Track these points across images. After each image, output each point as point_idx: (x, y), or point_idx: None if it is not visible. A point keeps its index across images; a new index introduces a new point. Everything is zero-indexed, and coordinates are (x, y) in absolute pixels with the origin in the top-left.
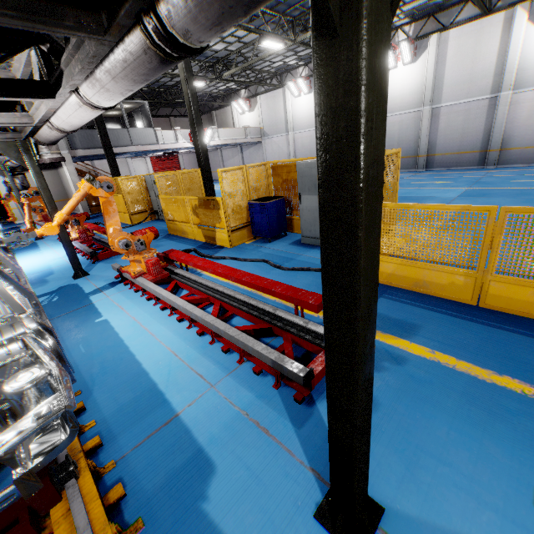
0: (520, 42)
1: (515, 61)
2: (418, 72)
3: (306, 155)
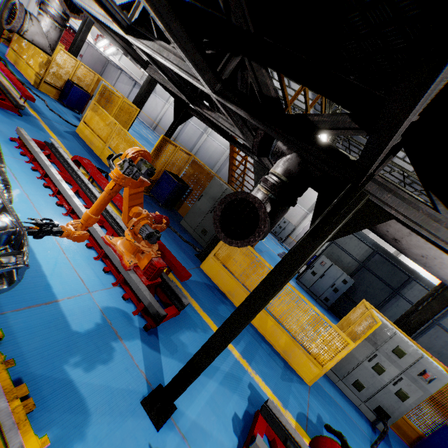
0: None
1: None
2: None
3: (167, 124)
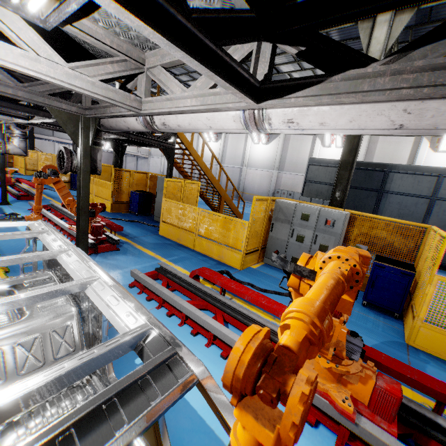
0: (249, 148)
1: (247, 155)
2: (218, 147)
3: None
